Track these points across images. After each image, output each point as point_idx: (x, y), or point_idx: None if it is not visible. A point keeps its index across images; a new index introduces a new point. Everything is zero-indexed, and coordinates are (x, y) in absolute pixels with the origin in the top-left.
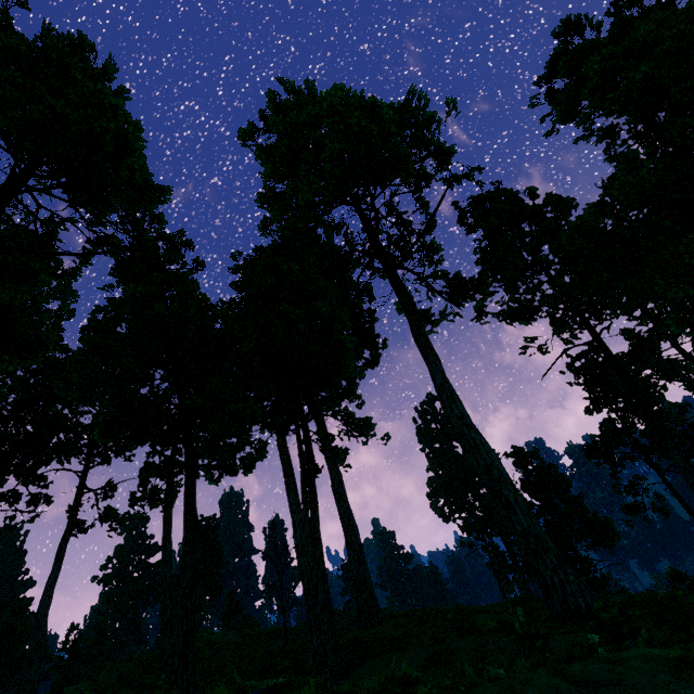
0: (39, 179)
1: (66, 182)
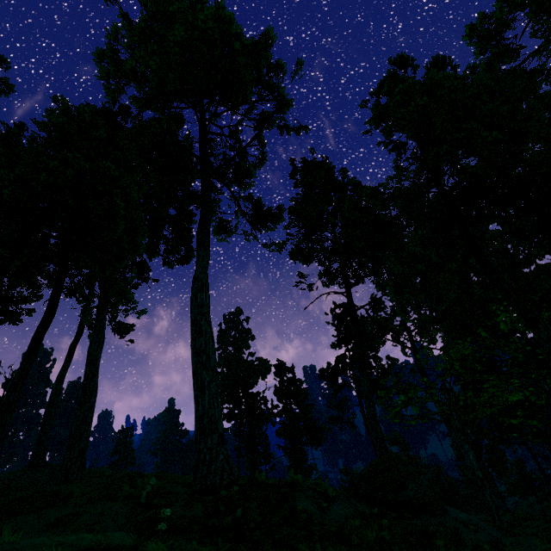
0: None
1: None
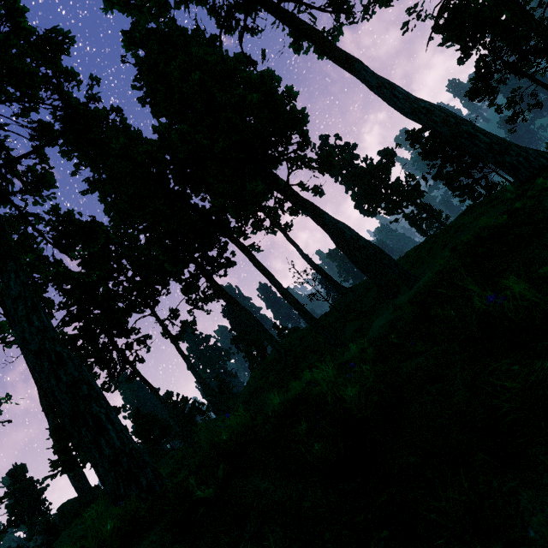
0: None
1: None
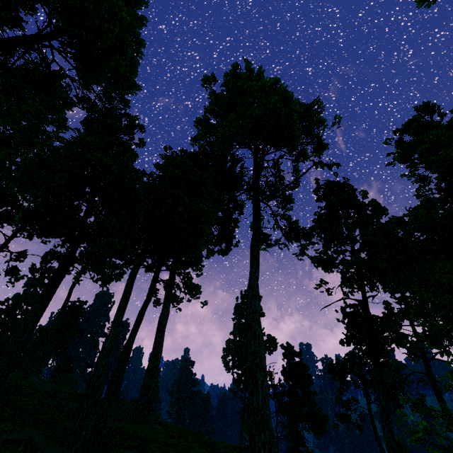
0: (59, 43)
1: (75, 53)
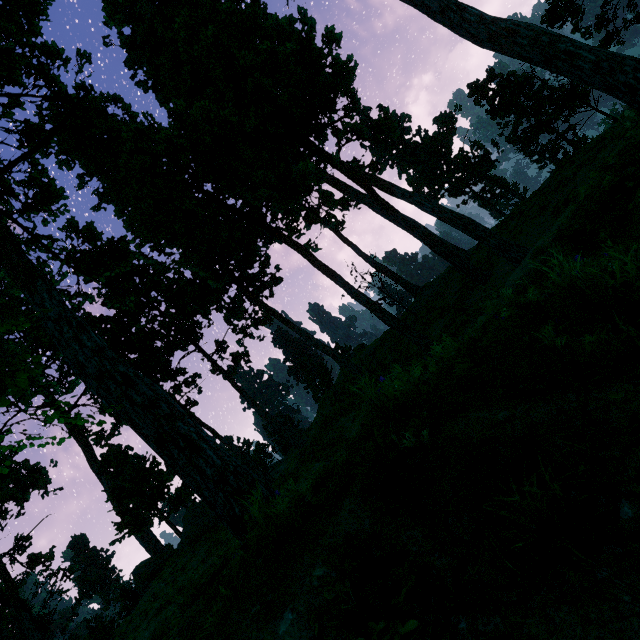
0: None
1: None
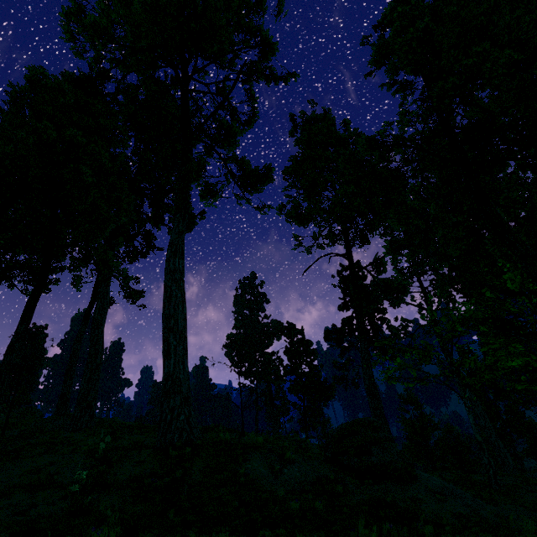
0: None
1: None
